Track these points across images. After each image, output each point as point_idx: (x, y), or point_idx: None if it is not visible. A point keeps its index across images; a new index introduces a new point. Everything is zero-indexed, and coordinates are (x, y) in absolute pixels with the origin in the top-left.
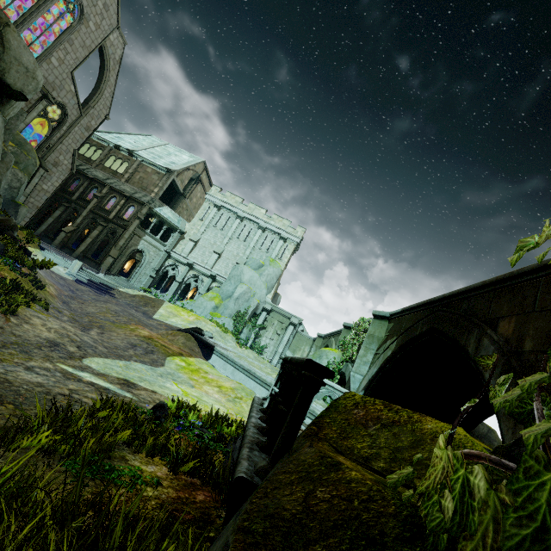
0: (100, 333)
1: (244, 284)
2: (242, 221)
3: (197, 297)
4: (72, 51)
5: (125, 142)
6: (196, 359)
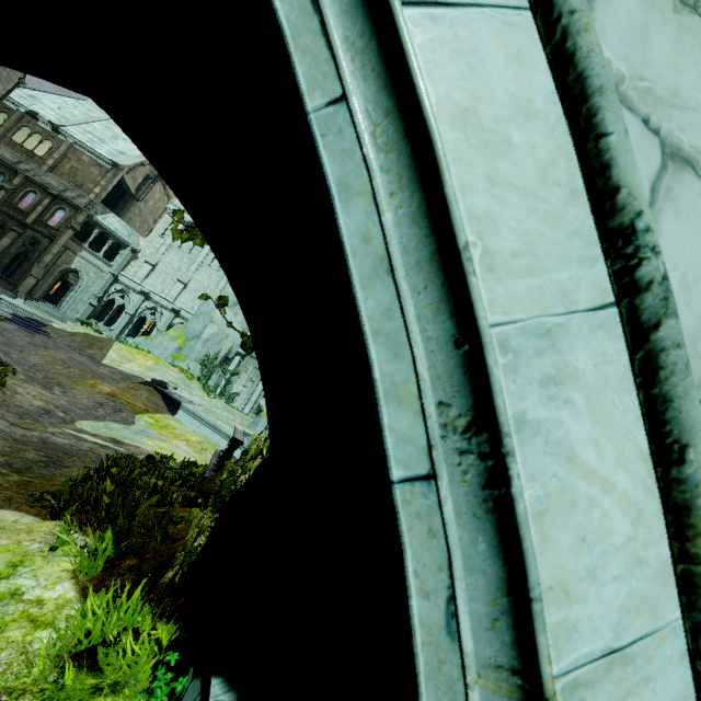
0: (63, 392)
1: (215, 324)
2: None
3: (155, 334)
4: None
5: (44, 107)
6: (163, 415)
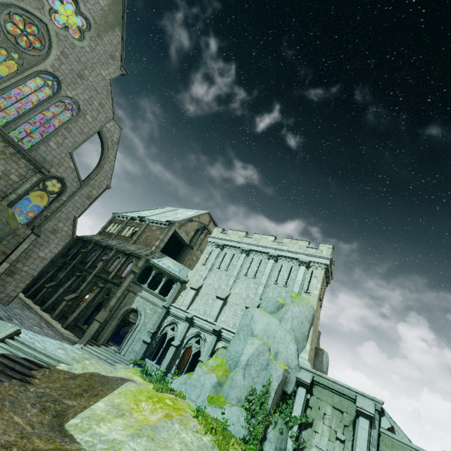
0: None
1: (255, 338)
2: (248, 255)
3: (197, 367)
4: (71, 137)
5: (141, 214)
6: None
